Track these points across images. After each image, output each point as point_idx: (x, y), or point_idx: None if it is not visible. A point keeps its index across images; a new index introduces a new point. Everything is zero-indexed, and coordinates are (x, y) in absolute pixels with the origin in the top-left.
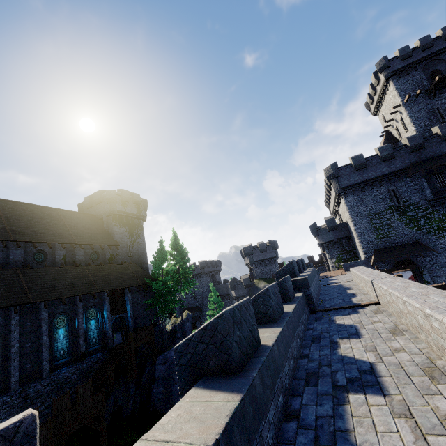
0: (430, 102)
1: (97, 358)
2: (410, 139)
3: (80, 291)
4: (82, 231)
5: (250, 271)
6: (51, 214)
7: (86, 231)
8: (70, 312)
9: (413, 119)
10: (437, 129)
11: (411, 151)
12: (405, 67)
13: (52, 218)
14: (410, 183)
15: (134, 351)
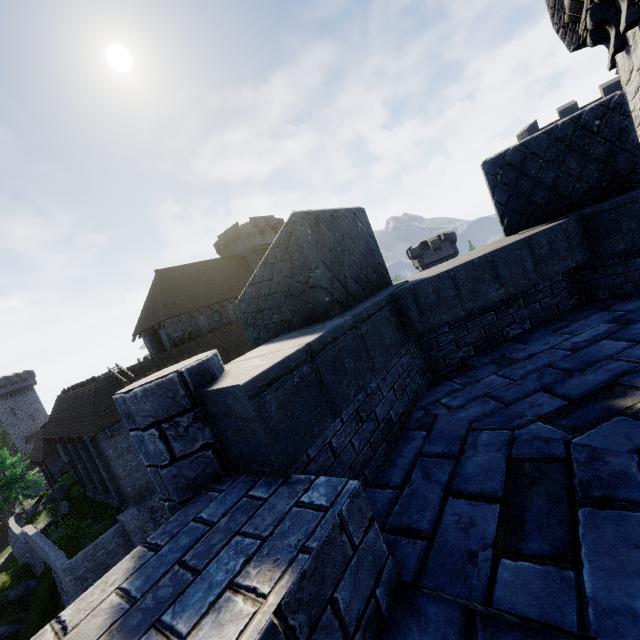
0: None
1: None
2: None
3: None
4: (236, 280)
5: None
6: (203, 270)
7: (239, 277)
8: None
9: None
10: None
11: None
12: None
13: (206, 274)
14: None
15: None
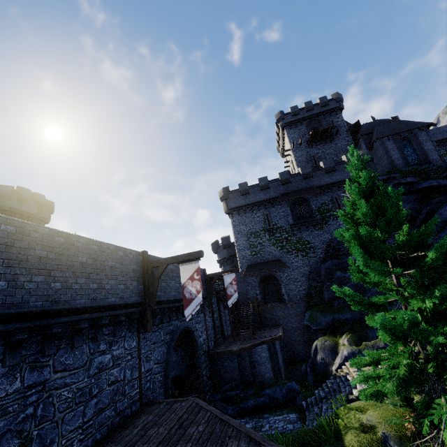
0: (309, 151)
1: None
2: (280, 174)
3: None
4: None
5: None
6: None
7: None
8: None
9: (297, 162)
10: (300, 169)
11: (281, 184)
12: (294, 121)
13: None
14: (279, 210)
15: None
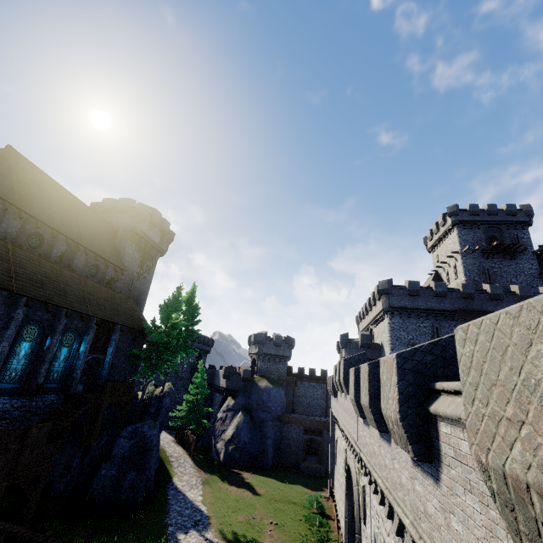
0: (483, 261)
1: (51, 400)
2: (464, 286)
3: (70, 304)
4: (92, 235)
5: (252, 363)
6: (65, 198)
7: (97, 236)
8: (46, 325)
9: (466, 270)
10: (488, 287)
11: (462, 297)
12: (471, 221)
13: (65, 203)
14: (453, 327)
15: (104, 407)
